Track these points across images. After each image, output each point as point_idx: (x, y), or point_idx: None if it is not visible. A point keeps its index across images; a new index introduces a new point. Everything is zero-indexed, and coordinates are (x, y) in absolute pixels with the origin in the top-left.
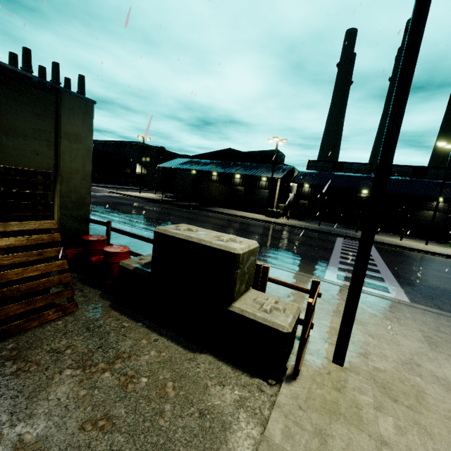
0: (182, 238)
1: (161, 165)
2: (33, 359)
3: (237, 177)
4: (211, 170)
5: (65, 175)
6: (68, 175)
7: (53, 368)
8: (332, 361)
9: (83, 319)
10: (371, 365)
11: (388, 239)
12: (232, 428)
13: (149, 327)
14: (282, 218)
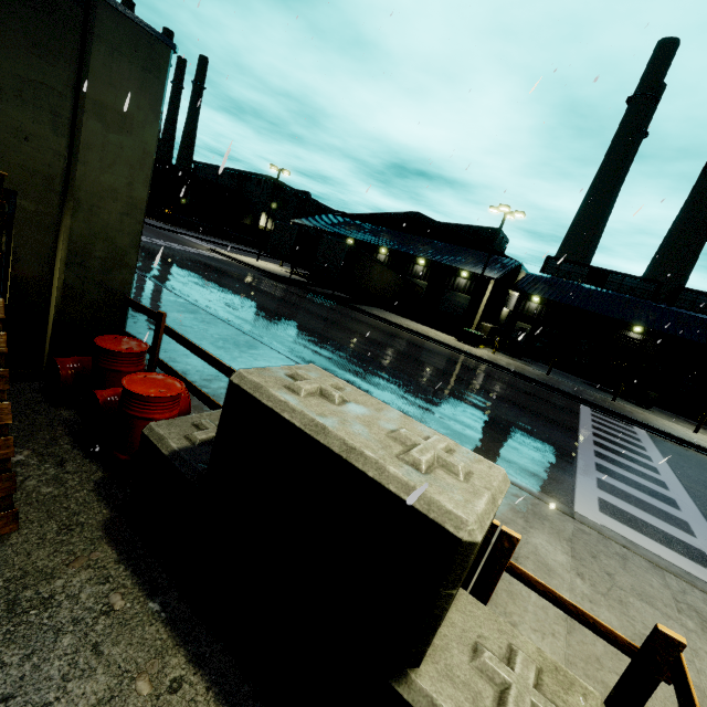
0: (297, 426)
1: (299, 220)
2: None
3: (419, 264)
4: (378, 244)
5: (85, 197)
6: (91, 198)
7: None
8: None
9: (17, 564)
10: None
11: (673, 427)
12: None
13: (175, 622)
14: (484, 347)
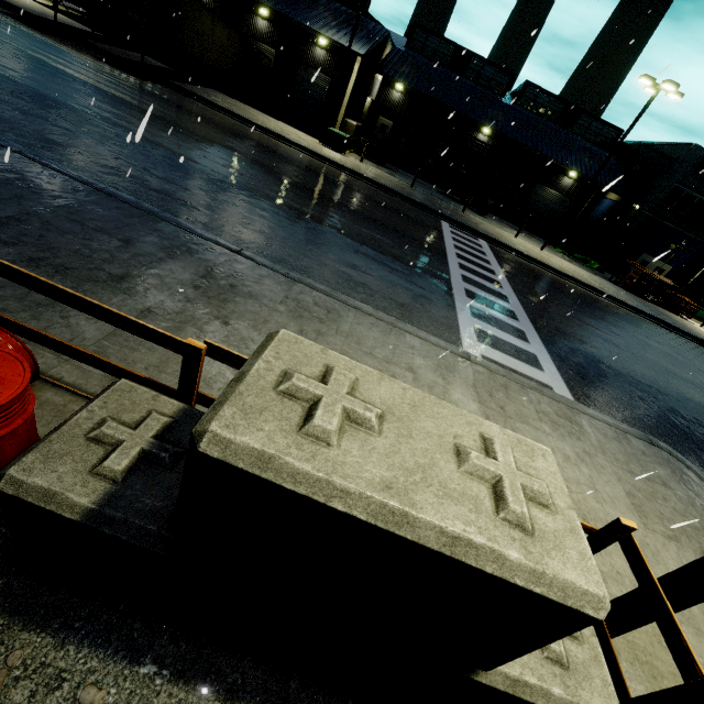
0: (363, 520)
1: None
2: None
3: (261, 15)
4: None
5: None
6: None
7: None
8: None
9: None
10: None
11: (503, 234)
12: None
13: (184, 671)
14: (349, 152)
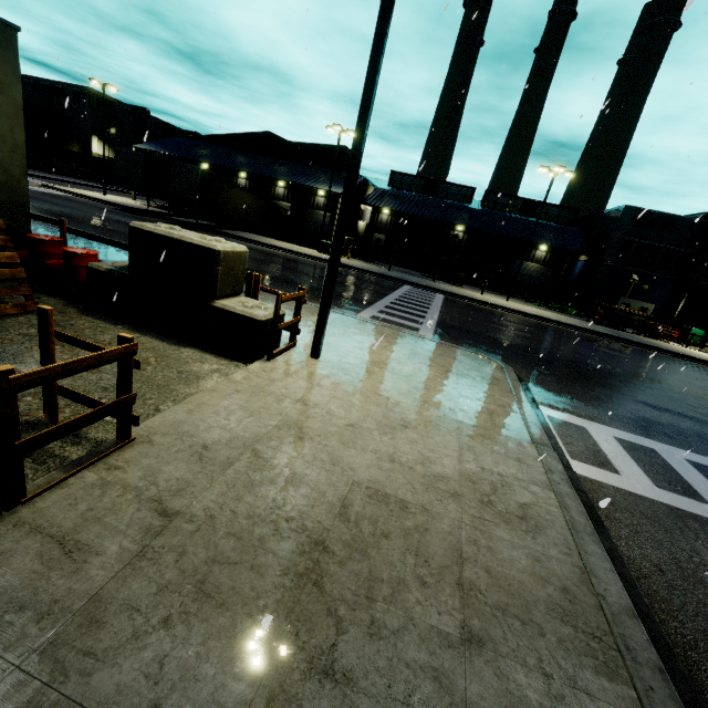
0: (162, 234)
1: (142, 145)
2: (4, 337)
3: (279, 186)
4: (234, 168)
5: None
6: None
7: (30, 344)
8: (309, 356)
9: None
10: (344, 361)
11: (467, 292)
12: (205, 379)
13: (131, 329)
14: (344, 256)
